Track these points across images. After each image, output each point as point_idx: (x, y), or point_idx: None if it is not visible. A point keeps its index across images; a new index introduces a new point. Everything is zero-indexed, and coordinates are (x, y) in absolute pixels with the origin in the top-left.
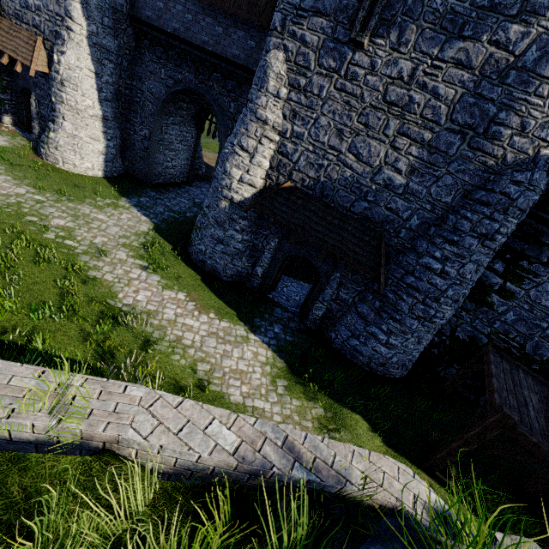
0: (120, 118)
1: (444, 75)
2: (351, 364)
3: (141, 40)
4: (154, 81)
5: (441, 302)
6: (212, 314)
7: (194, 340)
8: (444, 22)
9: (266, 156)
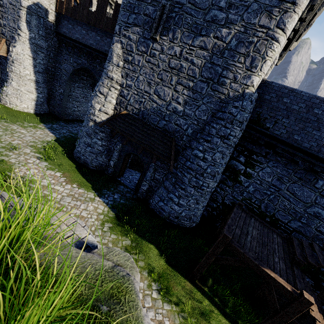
0: (48, 83)
1: (195, 53)
2: (158, 217)
3: (61, 44)
4: (67, 64)
5: (205, 176)
6: (75, 185)
7: (56, 197)
8: (193, 28)
9: (113, 97)
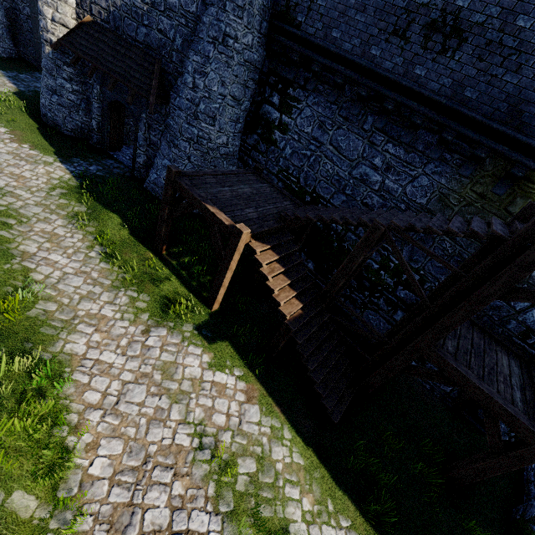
0: None
1: None
2: (147, 195)
3: None
4: None
5: (198, 118)
6: (26, 145)
7: None
8: None
9: None
